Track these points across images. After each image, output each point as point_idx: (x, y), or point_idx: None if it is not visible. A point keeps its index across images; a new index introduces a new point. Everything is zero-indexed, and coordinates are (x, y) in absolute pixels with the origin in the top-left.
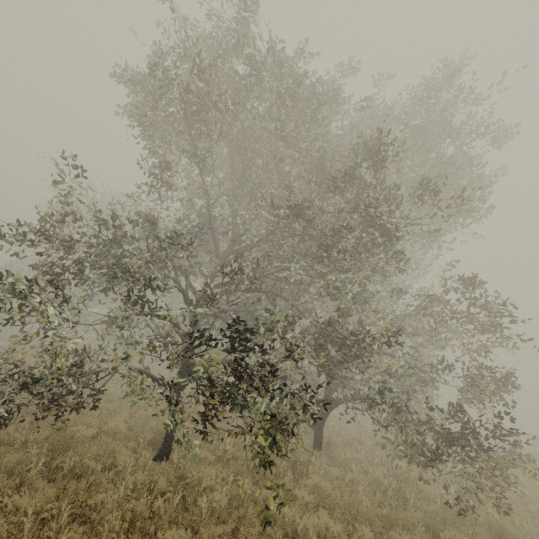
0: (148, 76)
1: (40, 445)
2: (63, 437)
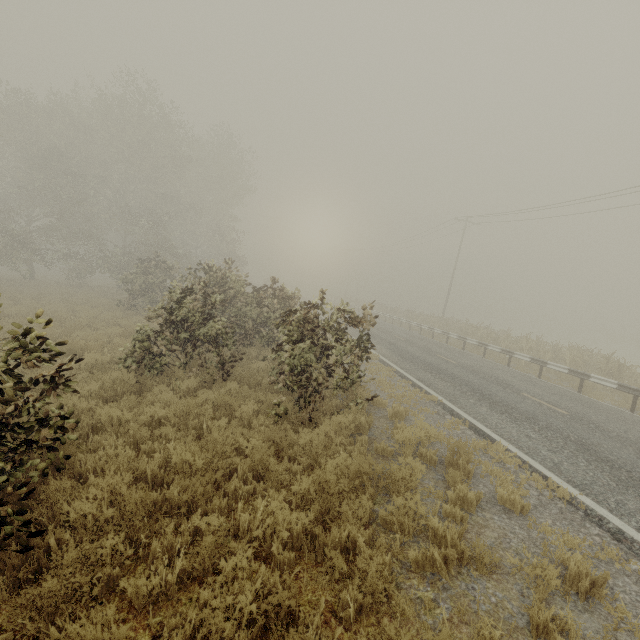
0: None
1: None
2: None
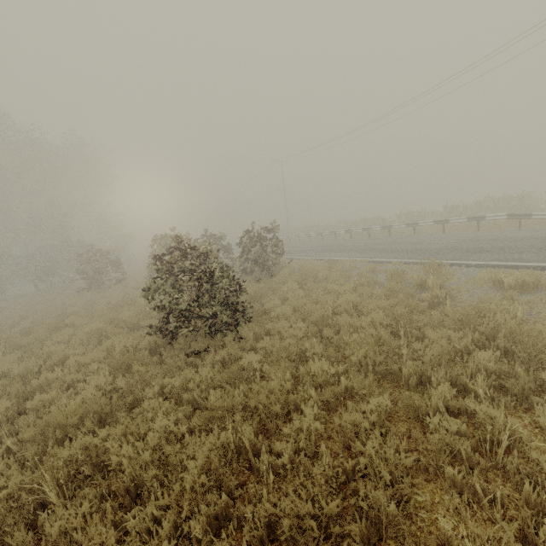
0: None
1: None
2: None
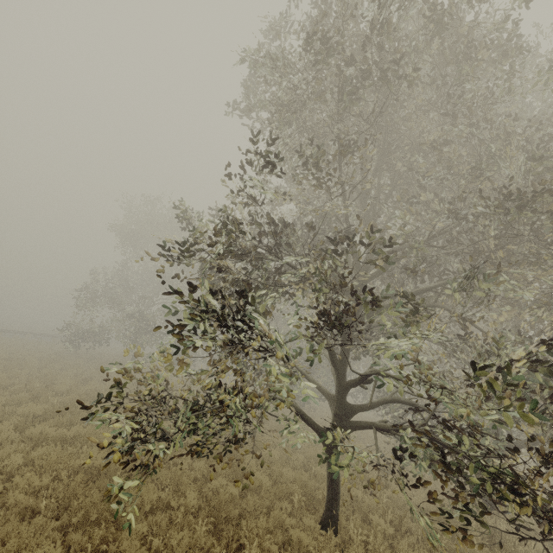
0: (309, 37)
1: (206, 520)
2: (217, 501)
